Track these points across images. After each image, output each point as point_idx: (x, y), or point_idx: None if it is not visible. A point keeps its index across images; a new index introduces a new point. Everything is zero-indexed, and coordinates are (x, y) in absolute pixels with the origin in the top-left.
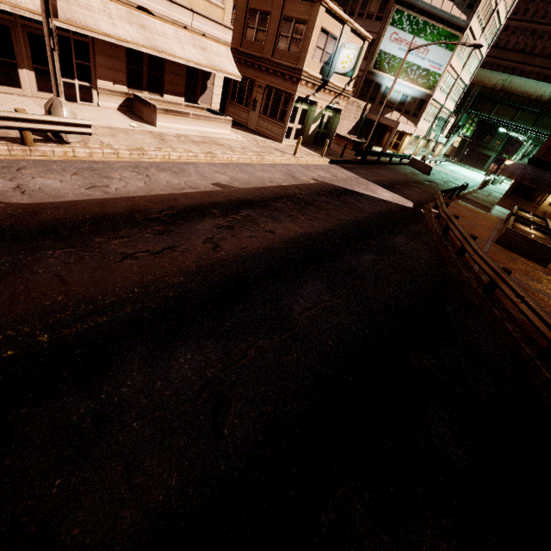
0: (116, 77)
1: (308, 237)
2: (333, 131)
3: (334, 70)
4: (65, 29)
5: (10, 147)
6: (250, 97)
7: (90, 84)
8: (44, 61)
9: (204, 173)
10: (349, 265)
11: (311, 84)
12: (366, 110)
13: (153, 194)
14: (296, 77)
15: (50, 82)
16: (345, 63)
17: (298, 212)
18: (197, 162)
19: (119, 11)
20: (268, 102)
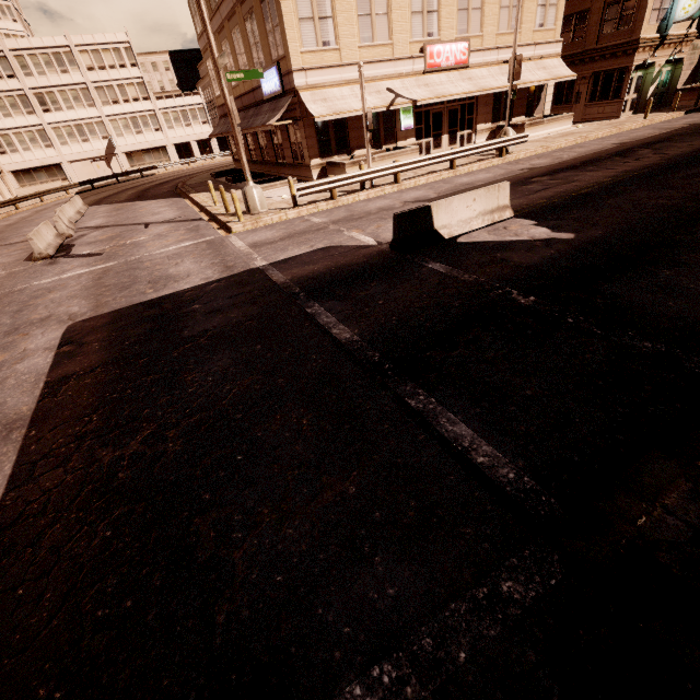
0: (486, 118)
1: None
2: (674, 85)
3: (672, 21)
4: (464, 99)
5: (498, 159)
6: (571, 93)
7: (471, 131)
8: (453, 125)
9: (596, 144)
10: None
11: (648, 48)
12: None
13: (589, 154)
14: (632, 49)
15: (453, 138)
16: (688, 7)
17: (698, 137)
18: (580, 143)
19: (495, 71)
20: (595, 88)
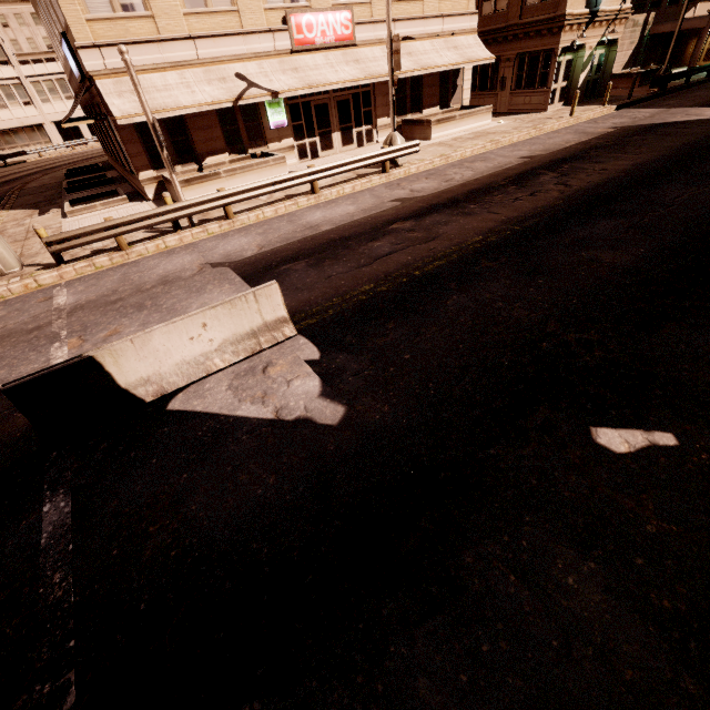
0: (389, 111)
1: (642, 165)
2: (608, 71)
3: None
4: (357, 87)
5: (380, 176)
6: (496, 78)
7: (372, 126)
8: (345, 120)
9: (503, 155)
10: (702, 171)
11: (576, 26)
12: (647, 24)
13: (486, 174)
14: (557, 27)
15: (348, 136)
16: None
17: (616, 153)
18: (489, 150)
19: None
20: (520, 72)
